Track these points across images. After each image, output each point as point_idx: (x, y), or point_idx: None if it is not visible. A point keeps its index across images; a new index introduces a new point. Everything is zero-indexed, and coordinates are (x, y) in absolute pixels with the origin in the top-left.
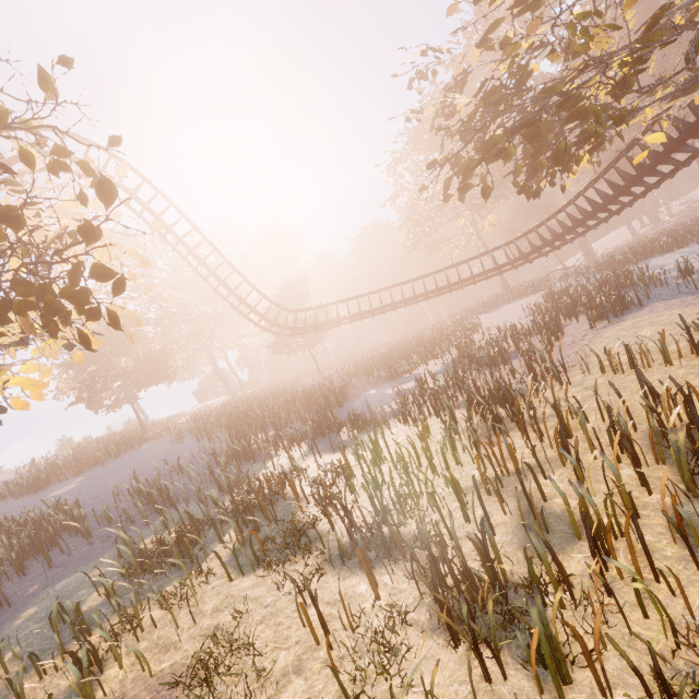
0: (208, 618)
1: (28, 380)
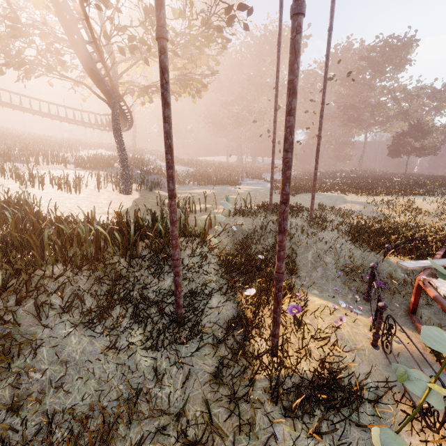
0: None
1: None
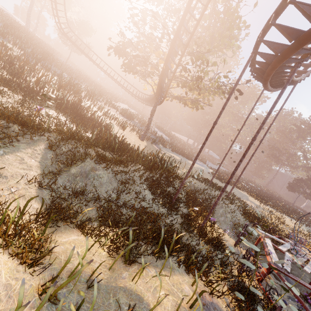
0: None
1: None
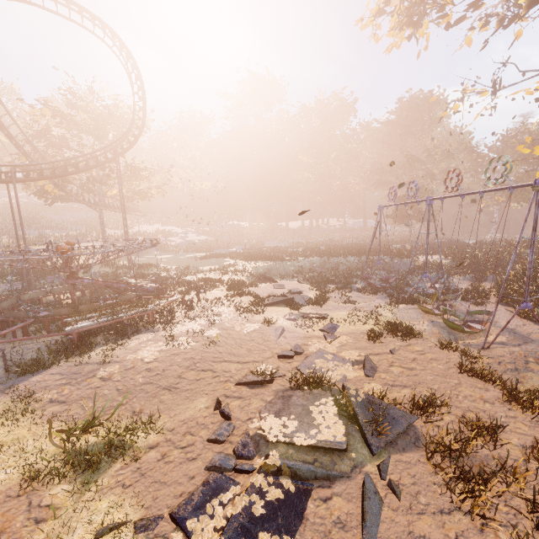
0: None
1: None
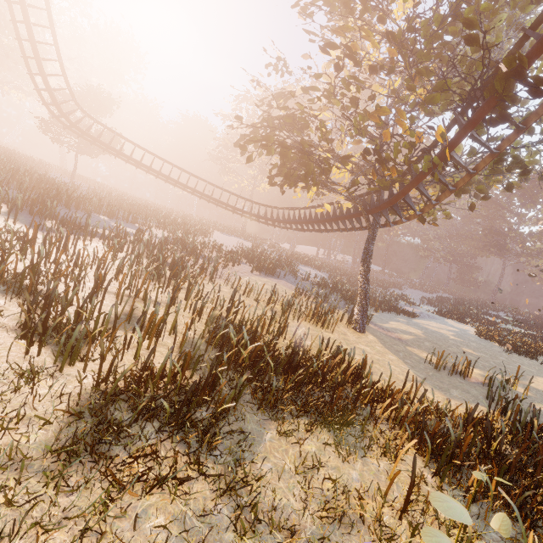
0: None
1: None
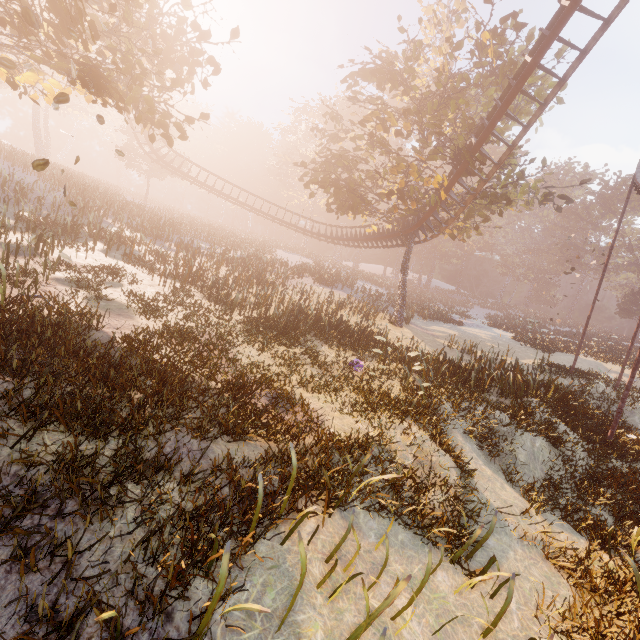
0: (98, 261)
1: (52, 90)
